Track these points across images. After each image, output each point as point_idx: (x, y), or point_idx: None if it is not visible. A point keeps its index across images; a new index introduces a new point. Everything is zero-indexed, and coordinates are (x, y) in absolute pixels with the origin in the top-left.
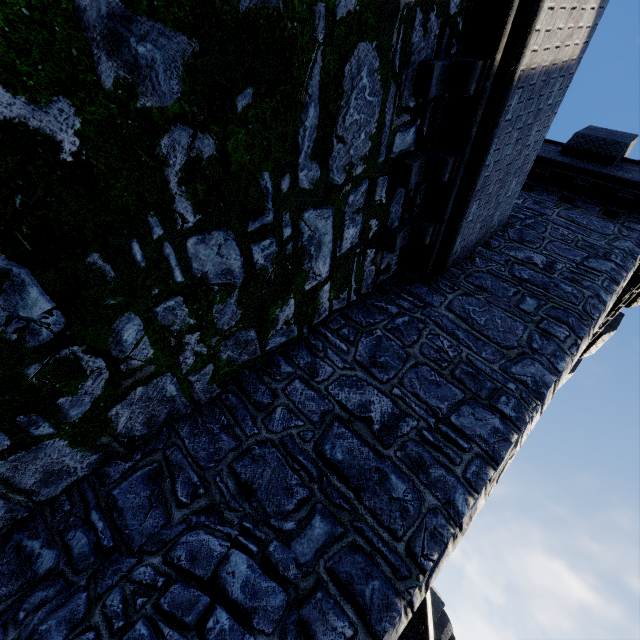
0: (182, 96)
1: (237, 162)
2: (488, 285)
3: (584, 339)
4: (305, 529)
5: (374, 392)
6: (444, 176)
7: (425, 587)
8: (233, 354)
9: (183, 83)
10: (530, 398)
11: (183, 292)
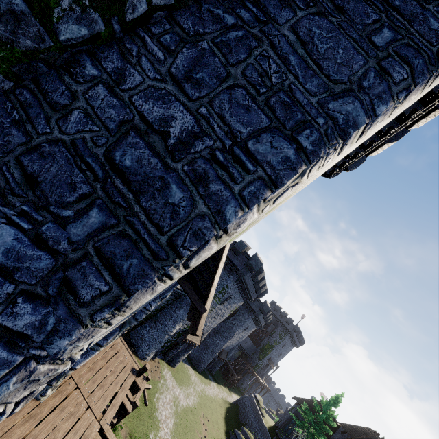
0: None
1: None
2: (350, 6)
3: (419, 87)
4: (82, 217)
5: (179, 108)
6: None
7: (184, 266)
8: (0, 30)
9: None
10: (334, 135)
11: None
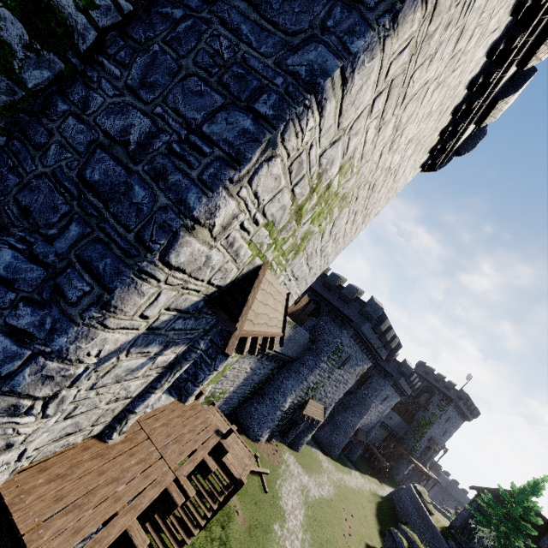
0: None
1: None
2: None
3: (411, 2)
4: (64, 233)
5: (137, 115)
6: None
7: (163, 263)
8: None
9: None
10: (298, 92)
11: None
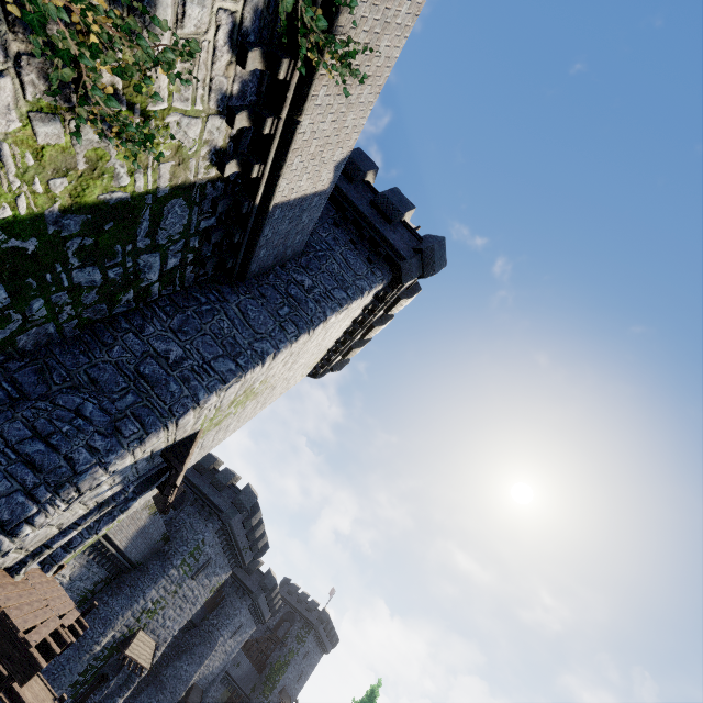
0: (80, 230)
1: (103, 244)
2: (268, 295)
3: (304, 334)
4: (123, 398)
5: (175, 345)
6: (234, 241)
7: (176, 423)
8: (91, 315)
9: (81, 227)
10: (256, 358)
11: (67, 290)
